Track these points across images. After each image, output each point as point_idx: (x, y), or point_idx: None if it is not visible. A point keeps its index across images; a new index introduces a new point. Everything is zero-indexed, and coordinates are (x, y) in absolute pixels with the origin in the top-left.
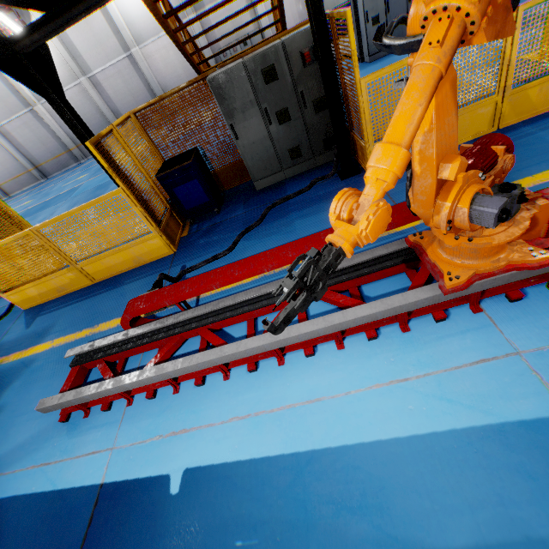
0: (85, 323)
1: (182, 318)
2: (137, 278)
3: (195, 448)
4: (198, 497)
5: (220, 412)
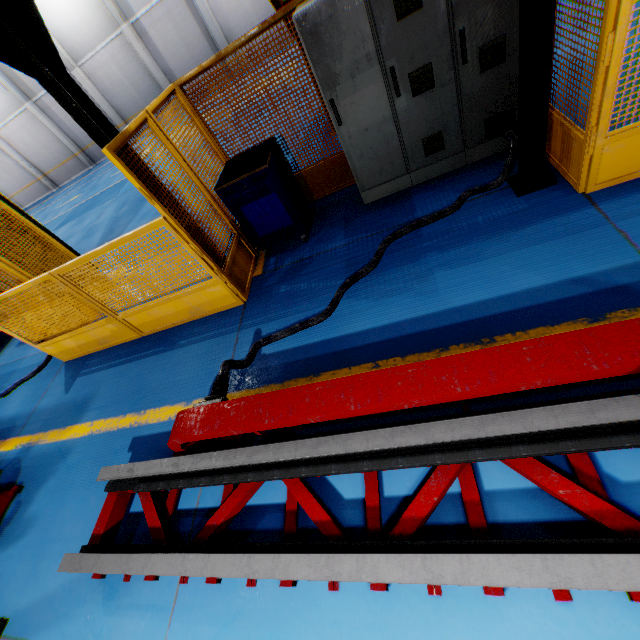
0: (129, 404)
1: (258, 460)
2: (195, 339)
3: None
4: None
5: None
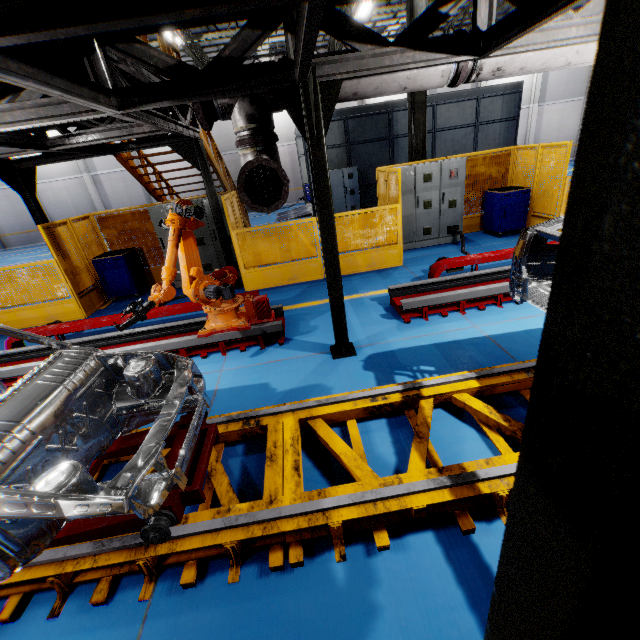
0: None
1: None
2: None
3: None
4: None
5: None
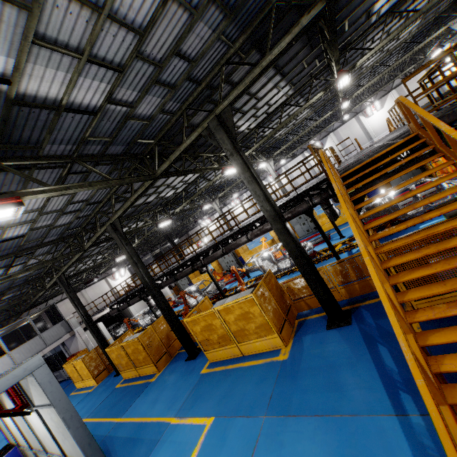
0: None
1: None
2: None
3: None
4: None
5: None
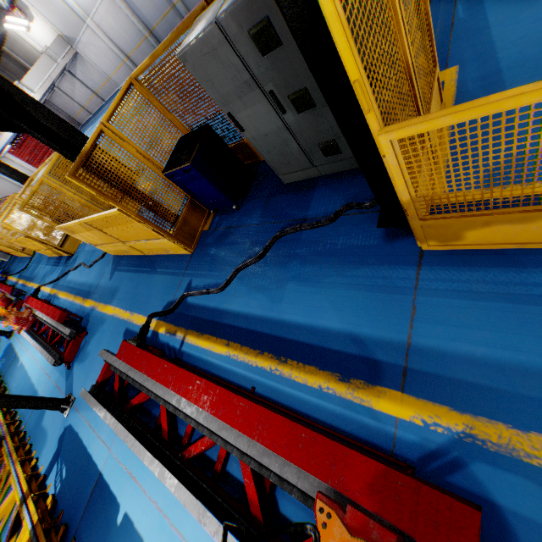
0: (129, 304)
1: (146, 386)
2: (164, 271)
3: (134, 501)
4: (123, 541)
5: (152, 487)
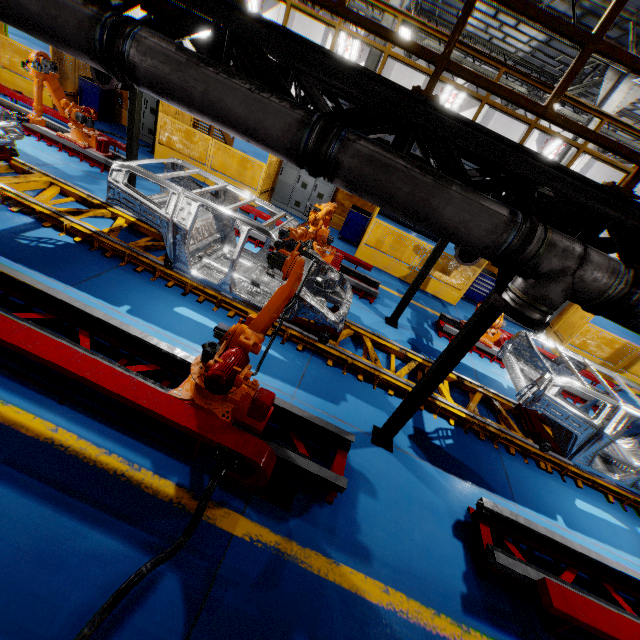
0: None
1: (7, 100)
2: None
3: None
4: None
5: None
